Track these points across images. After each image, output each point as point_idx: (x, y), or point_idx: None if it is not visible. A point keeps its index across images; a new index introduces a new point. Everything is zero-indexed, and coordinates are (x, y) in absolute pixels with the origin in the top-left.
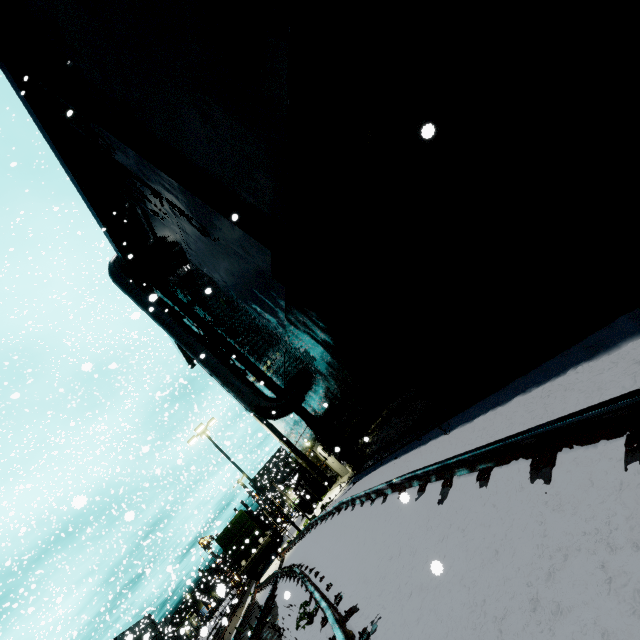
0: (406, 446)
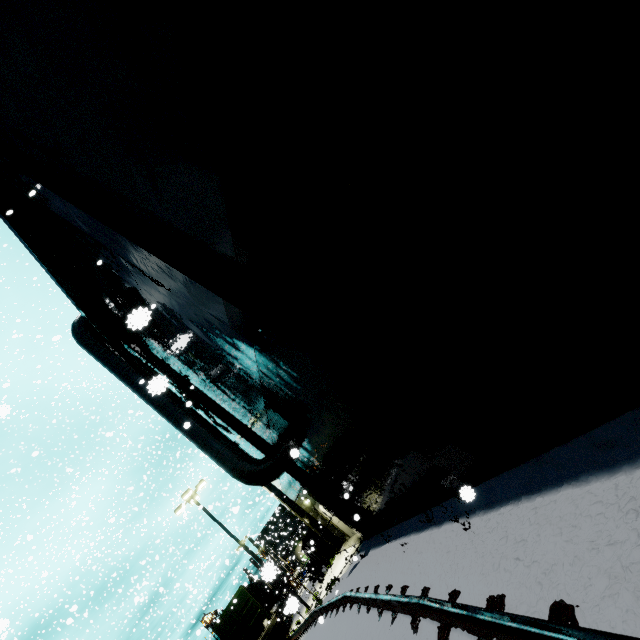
0: (416, 517)
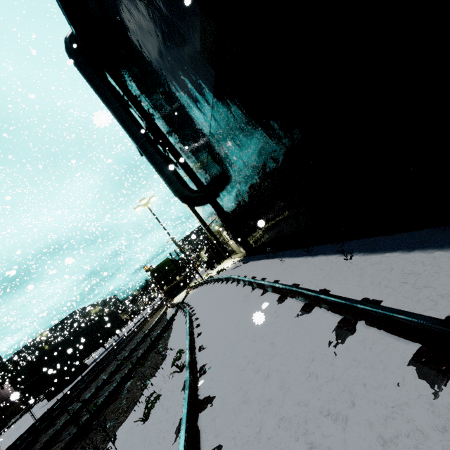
0: (292, 250)
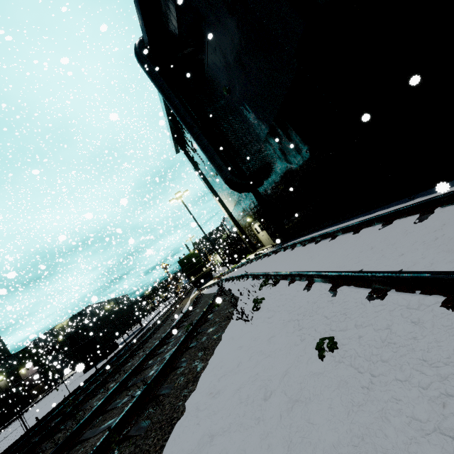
0: (341, 222)
